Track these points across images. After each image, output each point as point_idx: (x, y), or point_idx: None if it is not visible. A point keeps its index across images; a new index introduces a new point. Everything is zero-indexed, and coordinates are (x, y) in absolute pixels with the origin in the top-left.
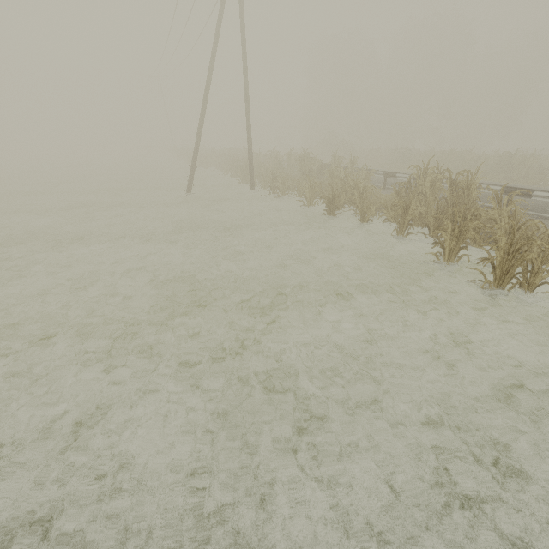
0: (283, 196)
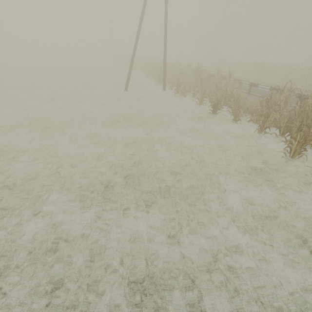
0: (183, 96)
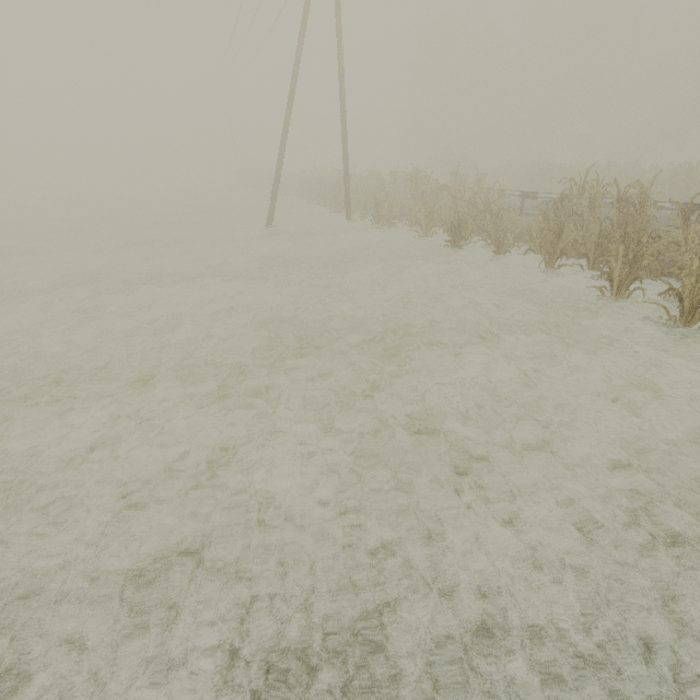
0: (389, 227)
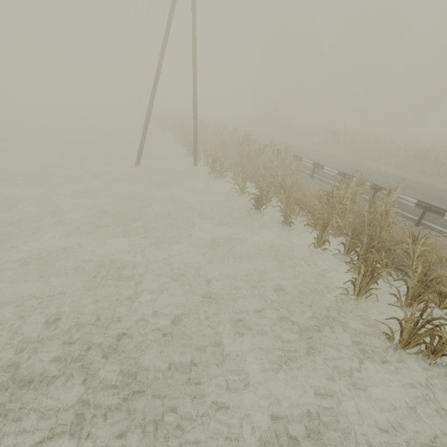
0: (221, 178)
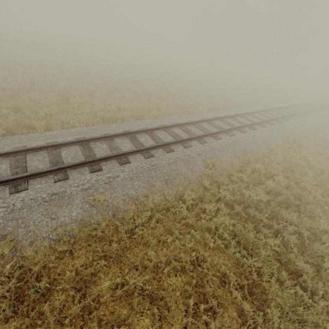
0: None
